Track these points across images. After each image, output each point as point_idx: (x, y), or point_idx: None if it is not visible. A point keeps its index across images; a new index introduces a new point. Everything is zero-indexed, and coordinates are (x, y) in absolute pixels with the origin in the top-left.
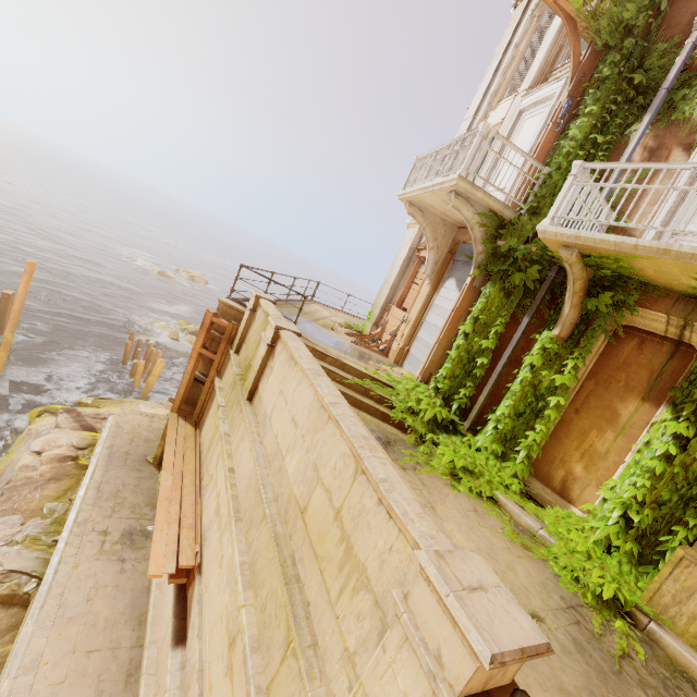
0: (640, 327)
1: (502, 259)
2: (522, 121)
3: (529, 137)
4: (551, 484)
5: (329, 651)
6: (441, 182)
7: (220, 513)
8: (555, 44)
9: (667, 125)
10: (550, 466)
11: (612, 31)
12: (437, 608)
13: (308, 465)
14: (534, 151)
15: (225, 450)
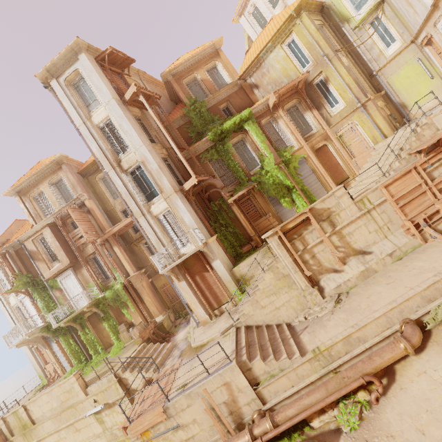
0: (89, 316)
1: (56, 331)
2: (24, 302)
3: (31, 304)
4: (110, 346)
5: (77, 399)
6: (22, 338)
7: (56, 441)
8: (11, 283)
9: (55, 289)
10: (107, 345)
11: (25, 285)
12: (71, 379)
13: (56, 399)
14: (36, 310)
15: (42, 436)
